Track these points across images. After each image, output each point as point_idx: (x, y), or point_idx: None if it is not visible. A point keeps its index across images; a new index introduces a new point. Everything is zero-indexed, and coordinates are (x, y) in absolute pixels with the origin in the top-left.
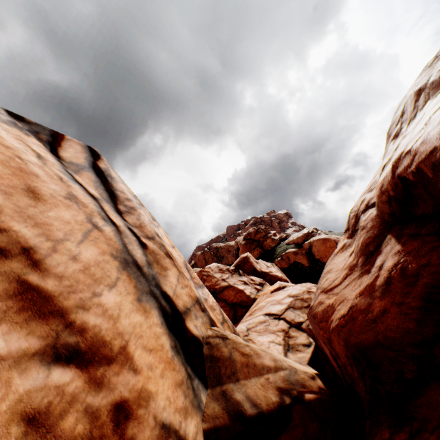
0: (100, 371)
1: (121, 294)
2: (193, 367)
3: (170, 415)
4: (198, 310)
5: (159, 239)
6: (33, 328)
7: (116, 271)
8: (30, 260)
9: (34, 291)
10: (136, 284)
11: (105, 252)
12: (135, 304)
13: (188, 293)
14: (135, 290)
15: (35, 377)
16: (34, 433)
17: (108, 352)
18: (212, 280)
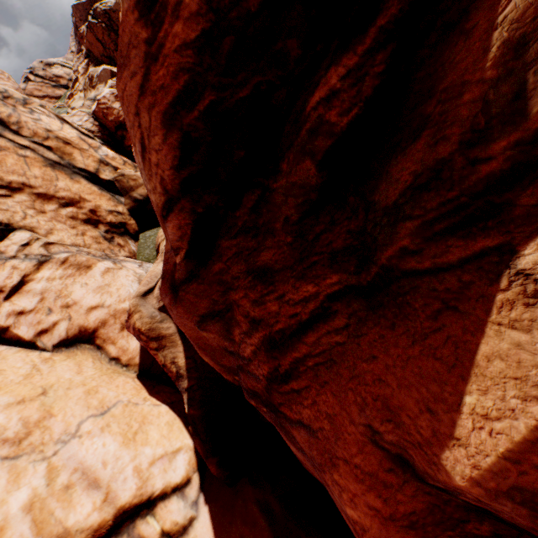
0: (79, 206)
1: (64, 181)
2: (113, 192)
3: (110, 208)
4: (104, 167)
5: (52, 134)
6: (52, 203)
7: (53, 173)
8: (29, 187)
9: (41, 195)
10: (65, 173)
11: (41, 167)
12: (72, 182)
13: (93, 161)
14: (67, 176)
15: (65, 212)
16: (75, 220)
17: (77, 200)
18: (114, 114)
